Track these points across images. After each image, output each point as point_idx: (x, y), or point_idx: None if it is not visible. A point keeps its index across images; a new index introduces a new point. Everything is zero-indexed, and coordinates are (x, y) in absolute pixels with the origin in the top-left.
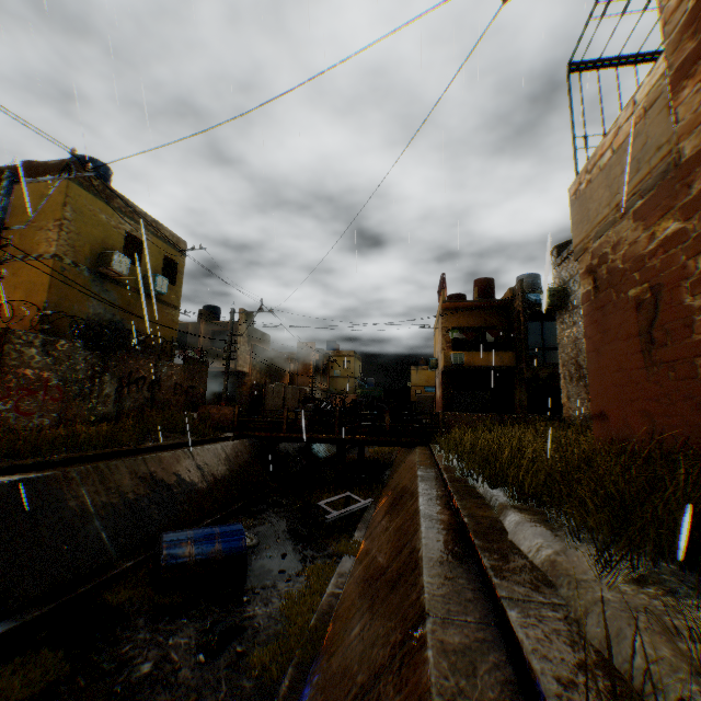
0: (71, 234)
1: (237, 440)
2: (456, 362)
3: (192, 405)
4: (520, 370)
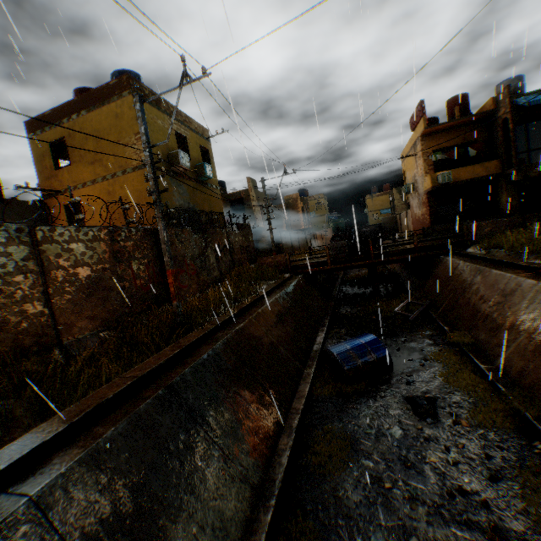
0: None
1: (297, 278)
2: (444, 181)
3: (250, 260)
4: (506, 175)
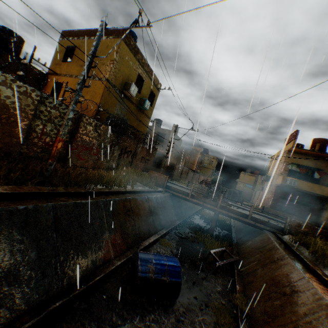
0: (115, 70)
1: (165, 194)
2: (290, 184)
3: (145, 168)
4: None
